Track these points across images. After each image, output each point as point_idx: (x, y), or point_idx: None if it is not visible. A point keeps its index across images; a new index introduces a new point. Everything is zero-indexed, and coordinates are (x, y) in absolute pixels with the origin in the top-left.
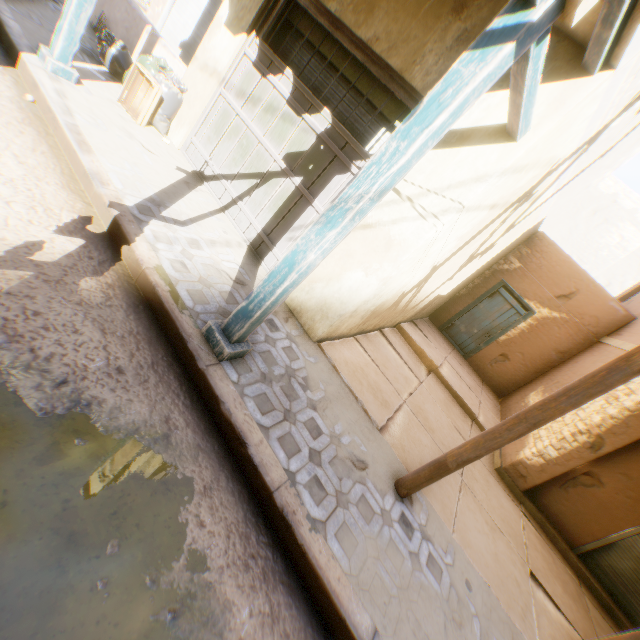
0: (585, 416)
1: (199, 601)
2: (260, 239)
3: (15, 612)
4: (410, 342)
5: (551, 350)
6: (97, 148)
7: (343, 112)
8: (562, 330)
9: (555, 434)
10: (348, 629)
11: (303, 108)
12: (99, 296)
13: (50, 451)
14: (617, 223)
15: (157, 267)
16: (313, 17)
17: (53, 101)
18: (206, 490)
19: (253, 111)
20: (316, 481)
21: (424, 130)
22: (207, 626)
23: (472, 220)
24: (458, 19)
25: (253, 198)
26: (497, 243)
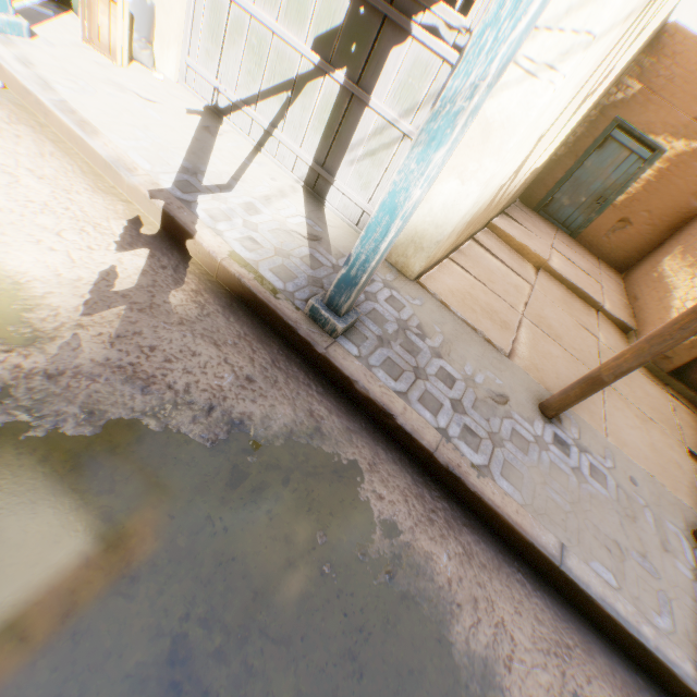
0: None
1: (405, 560)
2: (314, 174)
3: (277, 606)
4: (507, 240)
5: (689, 196)
6: (100, 124)
7: None
8: None
9: None
10: (537, 551)
11: None
12: (192, 308)
13: (233, 475)
14: None
15: (231, 254)
16: None
17: (24, 78)
18: (371, 467)
19: None
20: (467, 430)
21: None
22: (419, 577)
23: (597, 52)
24: None
25: (289, 121)
26: (614, 68)
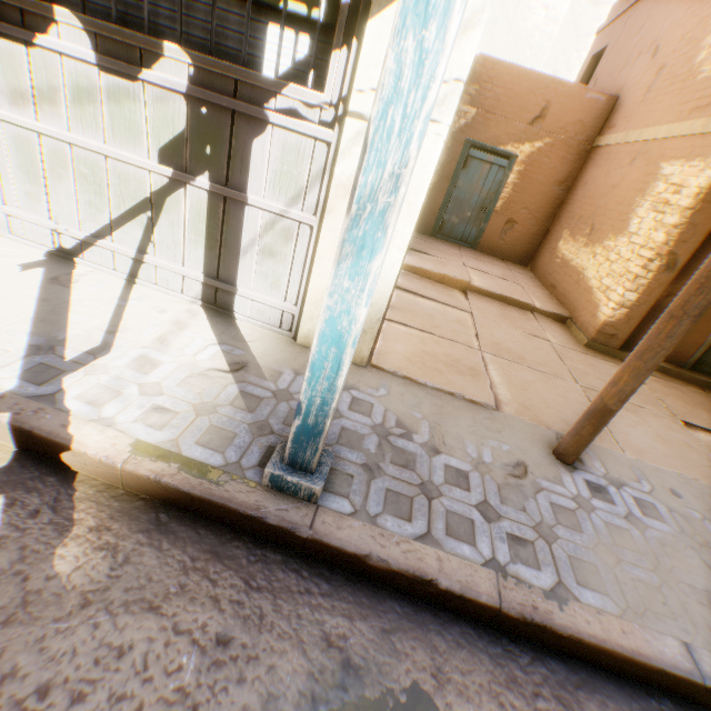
0: (644, 240)
1: None
2: (210, 288)
3: None
4: (426, 275)
5: (552, 186)
6: None
7: (192, 34)
8: (553, 157)
9: (623, 276)
10: (671, 675)
11: (131, 64)
12: (99, 561)
13: None
14: None
15: (134, 448)
16: None
17: None
18: (438, 676)
19: (59, 114)
20: (514, 541)
21: None
22: None
23: None
24: None
25: (160, 242)
26: None
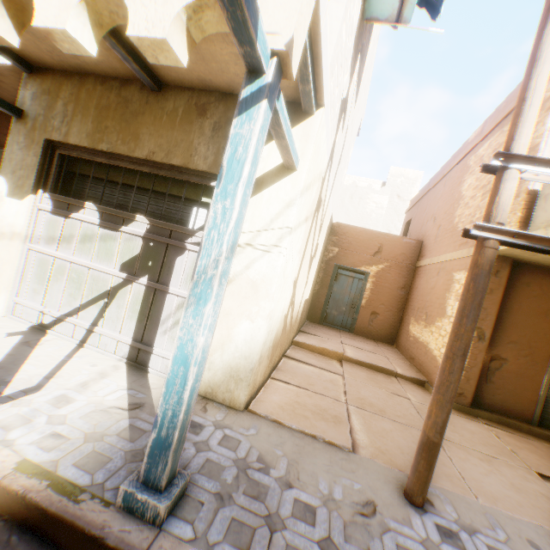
0: None
1: None
2: (135, 349)
3: None
4: (311, 348)
5: (397, 290)
6: None
7: (154, 211)
8: (393, 273)
9: None
10: None
11: (117, 224)
12: None
13: None
14: (367, 196)
15: (19, 465)
16: (90, 159)
17: None
18: None
19: (70, 247)
20: None
21: (238, 184)
22: None
23: (300, 235)
24: (205, 118)
25: (108, 317)
26: (318, 242)
